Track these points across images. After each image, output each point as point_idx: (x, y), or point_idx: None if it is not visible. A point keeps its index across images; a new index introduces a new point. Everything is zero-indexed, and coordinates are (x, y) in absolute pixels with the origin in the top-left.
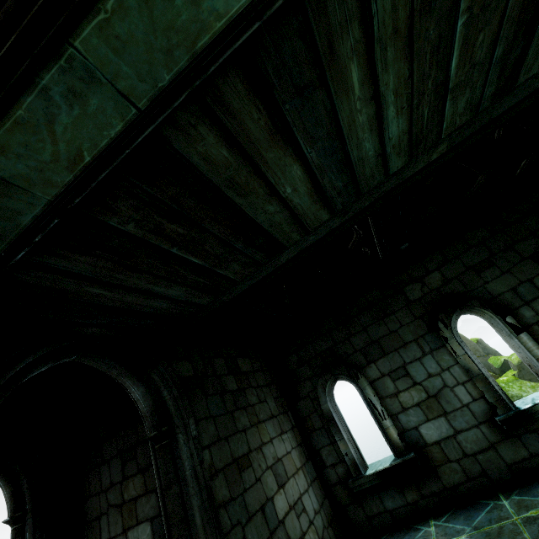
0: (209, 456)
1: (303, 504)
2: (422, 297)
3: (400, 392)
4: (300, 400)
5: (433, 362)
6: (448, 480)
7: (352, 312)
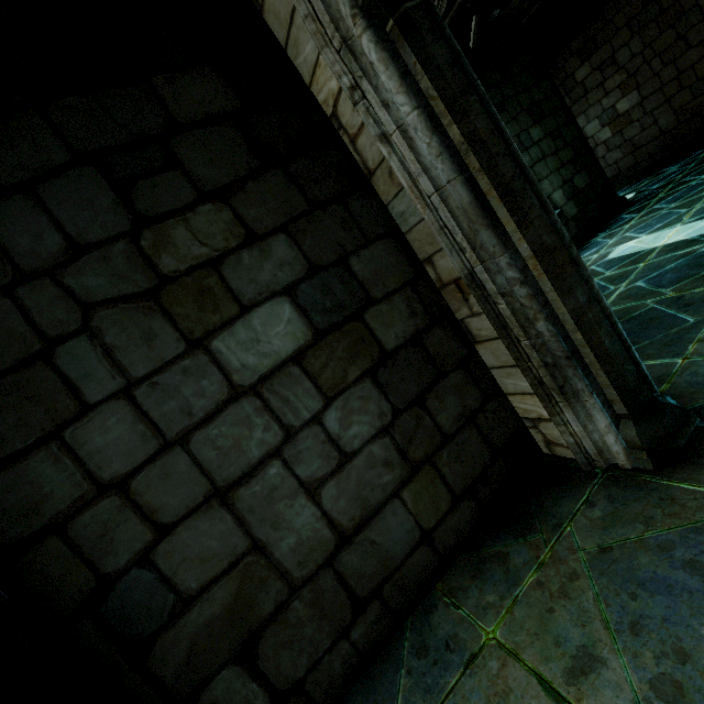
0: None
1: None
2: None
3: None
4: None
5: None
6: None
7: None
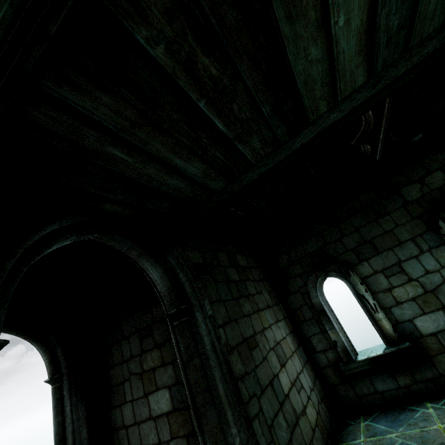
0: (223, 335)
1: (301, 381)
2: (421, 197)
3: (394, 287)
4: (290, 294)
5: (431, 259)
6: (444, 368)
7: (344, 215)
